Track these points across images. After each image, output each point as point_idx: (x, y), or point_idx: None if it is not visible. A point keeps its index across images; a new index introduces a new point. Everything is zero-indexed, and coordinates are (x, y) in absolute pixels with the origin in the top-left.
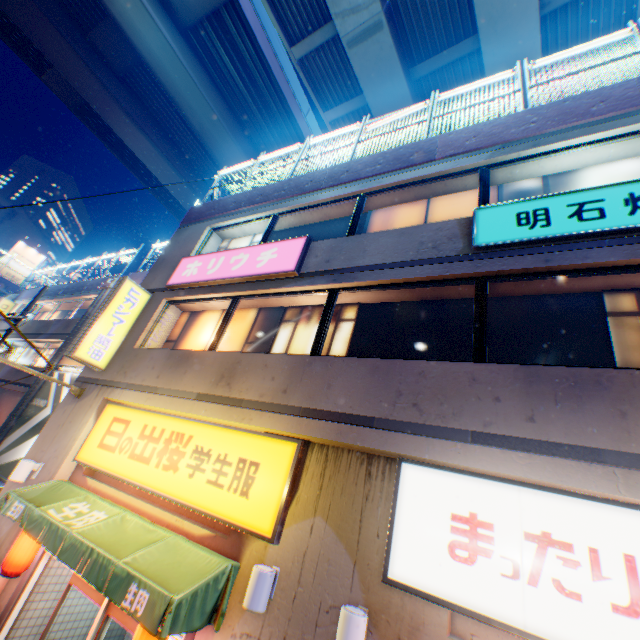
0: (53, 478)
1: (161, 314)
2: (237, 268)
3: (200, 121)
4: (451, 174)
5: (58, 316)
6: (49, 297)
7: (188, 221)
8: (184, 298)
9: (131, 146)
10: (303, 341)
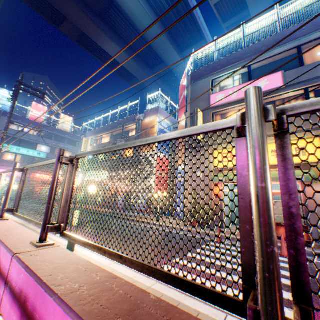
0: (211, 174)
1: (212, 118)
2: None
3: (144, 27)
4: None
5: (110, 139)
6: (104, 132)
7: (194, 80)
8: (221, 110)
9: (108, 51)
10: None
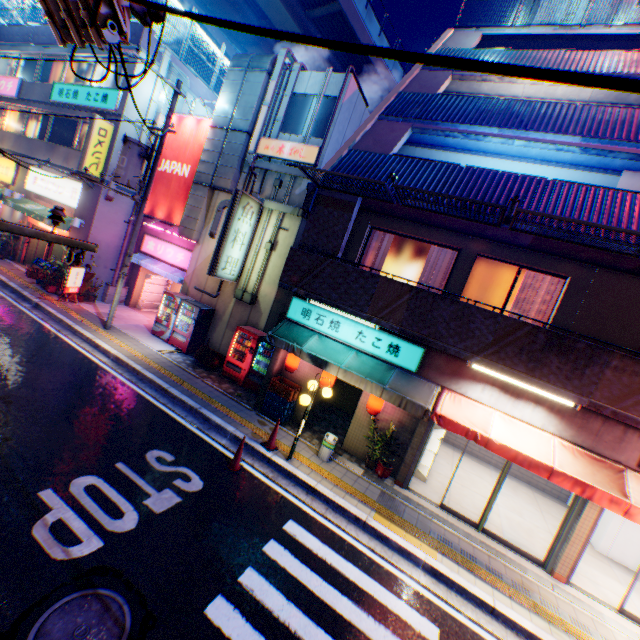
0: None
1: None
2: (3, 90)
3: None
4: (62, 57)
5: None
6: None
7: None
8: None
9: None
10: (30, 130)
